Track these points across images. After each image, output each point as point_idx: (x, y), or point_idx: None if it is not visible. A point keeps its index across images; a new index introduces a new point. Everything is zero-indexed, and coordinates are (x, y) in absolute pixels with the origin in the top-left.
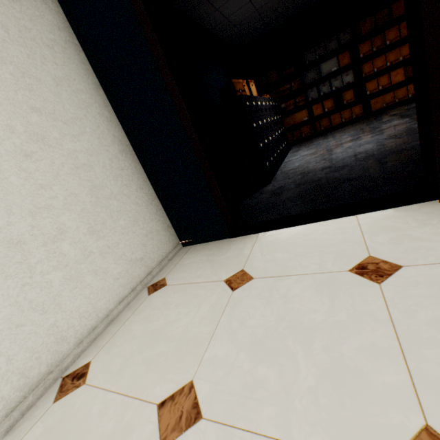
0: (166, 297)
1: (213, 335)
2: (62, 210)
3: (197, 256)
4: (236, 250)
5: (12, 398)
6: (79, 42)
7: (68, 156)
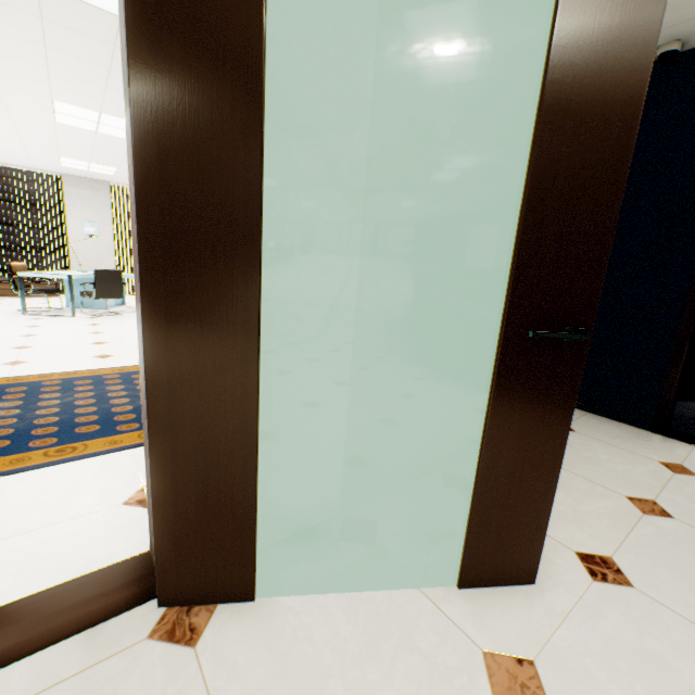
0: (582, 440)
1: (663, 488)
2: None
3: (603, 426)
4: (662, 445)
5: None
6: None
7: None
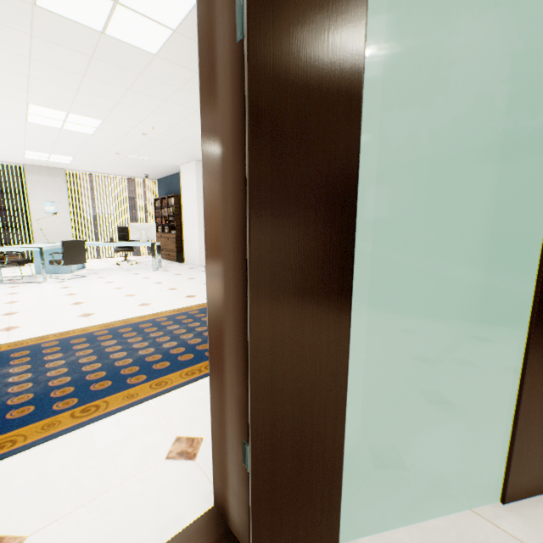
0: (504, 349)
1: None
2: (469, 262)
3: (512, 335)
4: None
5: (438, 350)
6: (500, 155)
7: (478, 230)
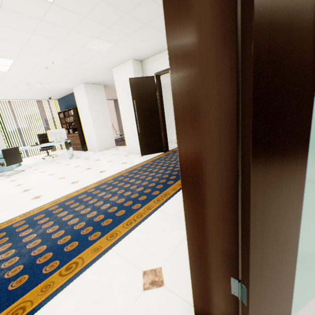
0: None
1: None
2: None
3: None
4: None
5: None
6: None
7: None
